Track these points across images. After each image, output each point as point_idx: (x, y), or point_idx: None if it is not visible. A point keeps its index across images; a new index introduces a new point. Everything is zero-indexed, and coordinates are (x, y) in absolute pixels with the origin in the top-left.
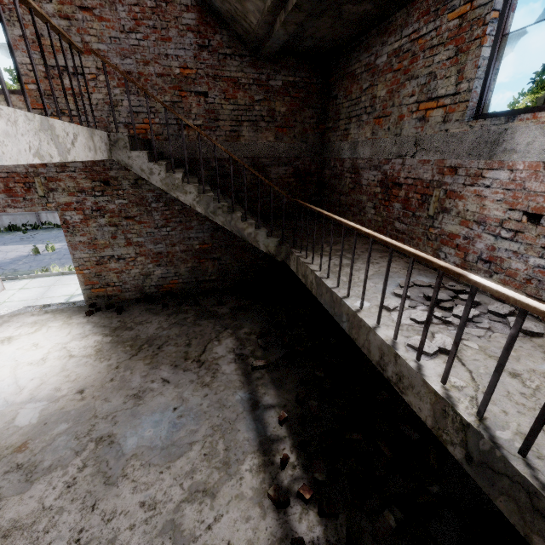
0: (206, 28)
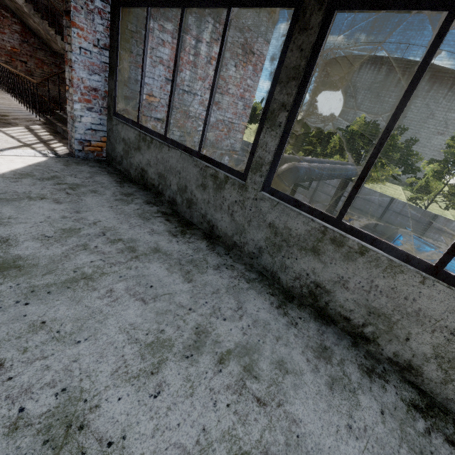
0: (26, 34)
